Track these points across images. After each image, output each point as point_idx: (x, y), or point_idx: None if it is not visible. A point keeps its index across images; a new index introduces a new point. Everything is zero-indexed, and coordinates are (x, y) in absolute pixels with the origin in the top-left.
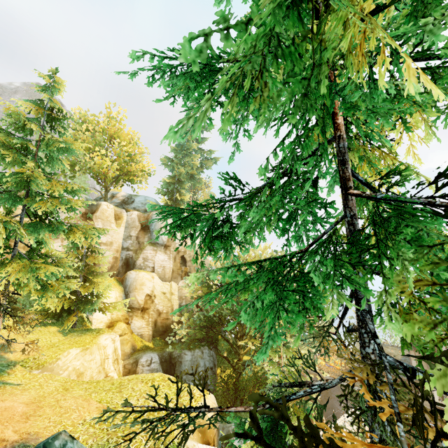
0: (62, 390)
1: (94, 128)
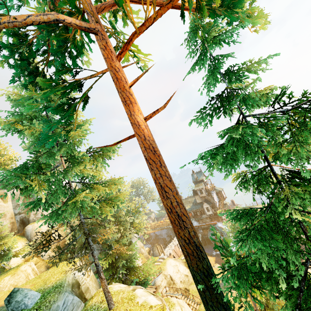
0: (9, 292)
1: None
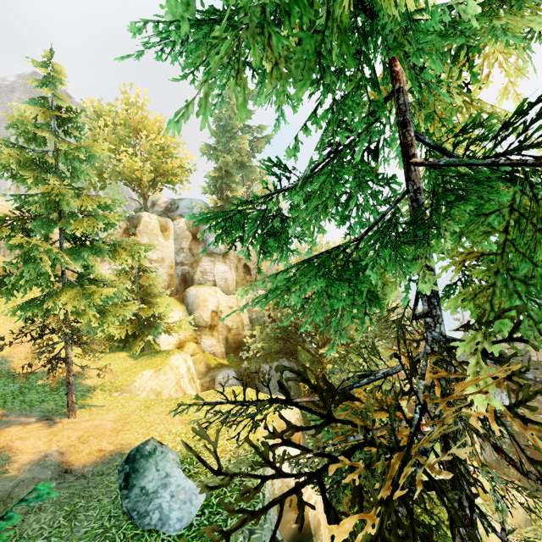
0: (144, 408)
1: (113, 121)
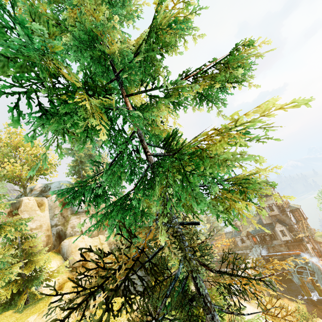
0: None
1: None
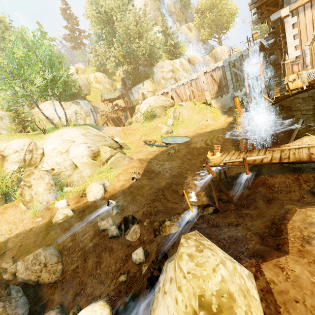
0: None
1: None
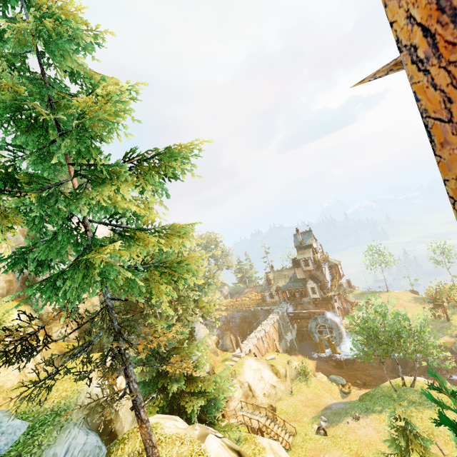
0: None
1: None
